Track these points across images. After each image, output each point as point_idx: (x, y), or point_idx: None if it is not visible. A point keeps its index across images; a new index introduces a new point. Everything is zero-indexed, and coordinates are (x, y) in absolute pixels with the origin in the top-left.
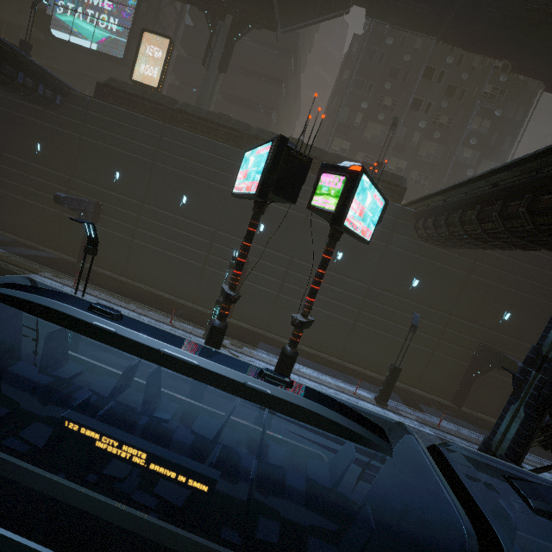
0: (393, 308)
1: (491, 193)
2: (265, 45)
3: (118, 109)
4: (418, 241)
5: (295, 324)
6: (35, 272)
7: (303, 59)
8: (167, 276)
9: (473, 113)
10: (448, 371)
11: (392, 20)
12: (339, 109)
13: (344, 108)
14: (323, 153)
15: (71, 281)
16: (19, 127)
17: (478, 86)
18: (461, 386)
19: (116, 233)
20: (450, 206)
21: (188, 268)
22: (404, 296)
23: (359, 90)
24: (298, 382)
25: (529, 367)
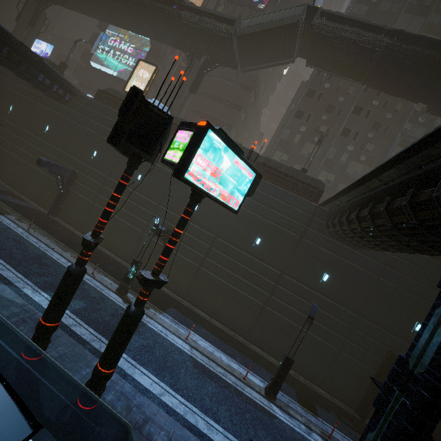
0: (303, 298)
1: (381, 190)
2: (233, 82)
3: (107, 108)
4: (331, 239)
5: (140, 280)
6: (3, 213)
7: (265, 98)
8: (113, 236)
9: (394, 143)
10: (353, 374)
11: (325, 67)
12: (282, 129)
13: (286, 129)
14: (256, 155)
15: (28, 225)
16: (39, 113)
17: (400, 124)
18: (366, 395)
19: (83, 196)
20: (352, 205)
21: (130, 232)
22: (313, 288)
23: (299, 118)
24: (187, 353)
25: (393, 384)
